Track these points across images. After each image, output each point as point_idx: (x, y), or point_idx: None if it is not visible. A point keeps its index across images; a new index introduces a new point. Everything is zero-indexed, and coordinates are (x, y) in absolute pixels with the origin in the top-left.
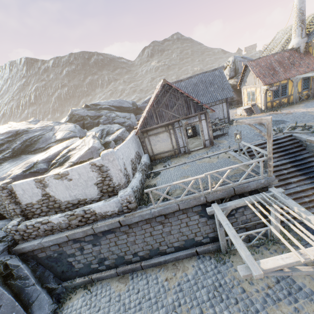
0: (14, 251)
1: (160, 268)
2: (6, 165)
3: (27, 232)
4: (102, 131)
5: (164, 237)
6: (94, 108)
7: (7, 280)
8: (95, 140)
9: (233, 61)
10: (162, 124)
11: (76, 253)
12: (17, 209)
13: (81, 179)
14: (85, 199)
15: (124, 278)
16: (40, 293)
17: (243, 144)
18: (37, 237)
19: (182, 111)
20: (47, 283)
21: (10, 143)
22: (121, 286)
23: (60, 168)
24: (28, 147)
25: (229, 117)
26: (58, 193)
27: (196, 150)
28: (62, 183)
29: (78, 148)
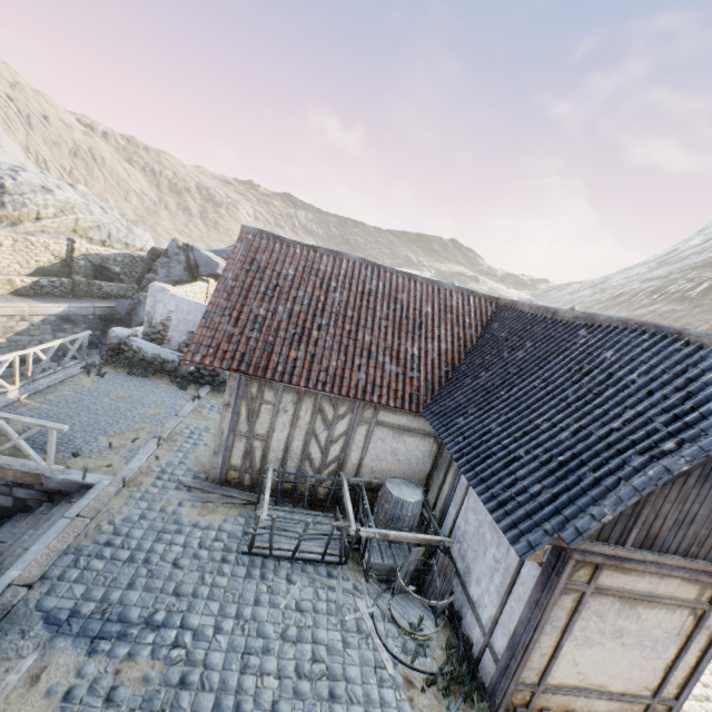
0: None
1: None
2: None
3: None
4: None
5: None
6: None
7: None
8: None
9: None
10: None
11: None
12: None
13: None
14: None
15: None
16: None
17: (100, 526)
18: None
19: None
20: None
21: None
22: None
23: None
24: None
25: (508, 687)
26: None
27: None
28: None
29: None
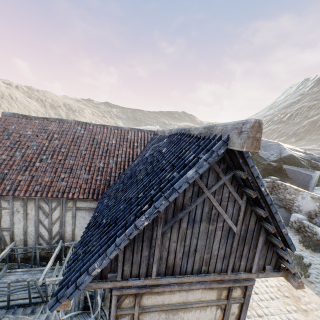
0: None
1: None
2: None
3: None
4: None
5: None
6: None
7: None
8: None
9: None
10: None
11: None
12: None
13: None
14: None
15: None
16: None
17: None
18: None
19: None
20: None
21: None
22: None
23: None
24: None
25: None
26: None
27: None
28: None
29: None
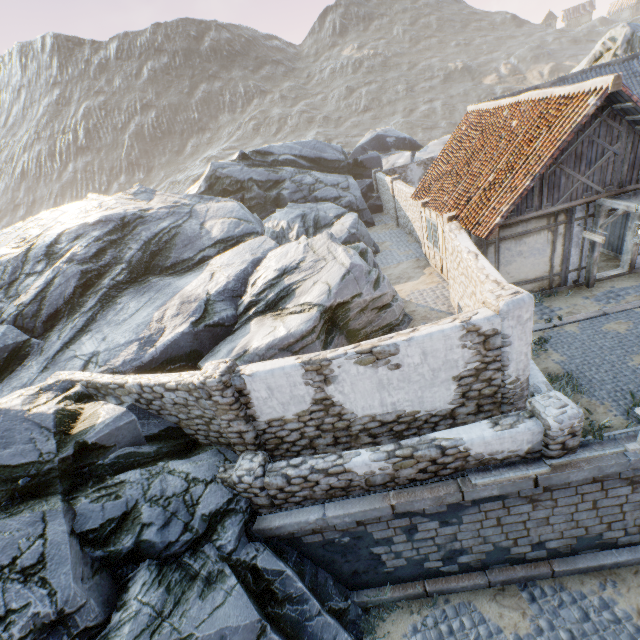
0: (256, 534)
1: (602, 578)
2: (128, 302)
3: (284, 492)
4: (302, 219)
5: (624, 512)
6: (260, 161)
7: (264, 606)
8: (344, 247)
9: (629, 38)
10: (550, 211)
11: (396, 538)
12: (248, 433)
13: (423, 365)
14: (415, 413)
15: (510, 597)
16: (337, 631)
17: None
18: (305, 501)
19: (615, 175)
20: (328, 600)
21: (115, 248)
22: (514, 618)
23: (277, 317)
24: (156, 257)
25: None
26: (354, 397)
27: (605, 279)
28: (371, 374)
29: (305, 266)
